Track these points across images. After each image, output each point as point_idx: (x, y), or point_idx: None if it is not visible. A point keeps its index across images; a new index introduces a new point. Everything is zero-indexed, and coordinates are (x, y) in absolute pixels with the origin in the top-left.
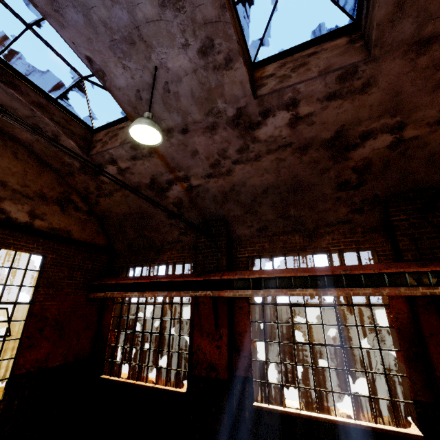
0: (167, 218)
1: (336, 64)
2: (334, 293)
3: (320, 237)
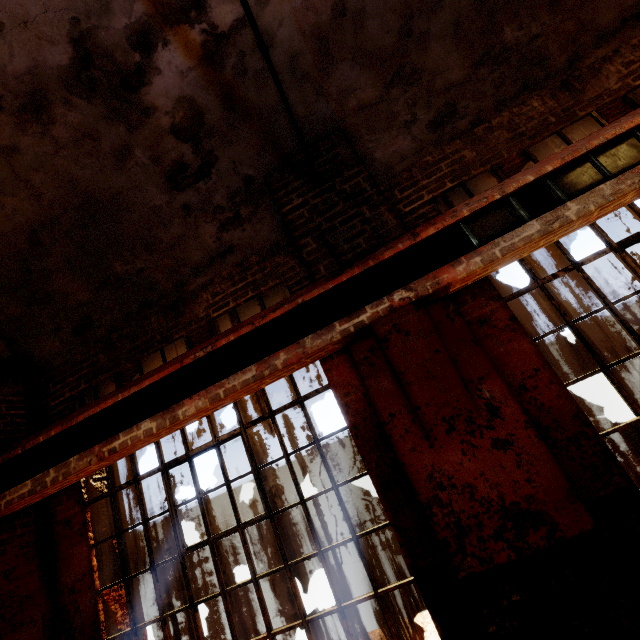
0: (169, 194)
1: None
2: None
3: (592, 76)
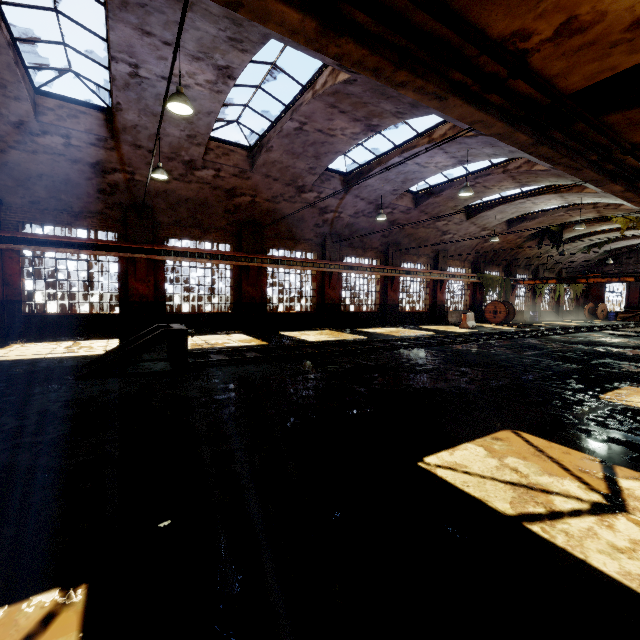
0: (96, 193)
1: (241, 165)
2: (215, 262)
3: (210, 234)
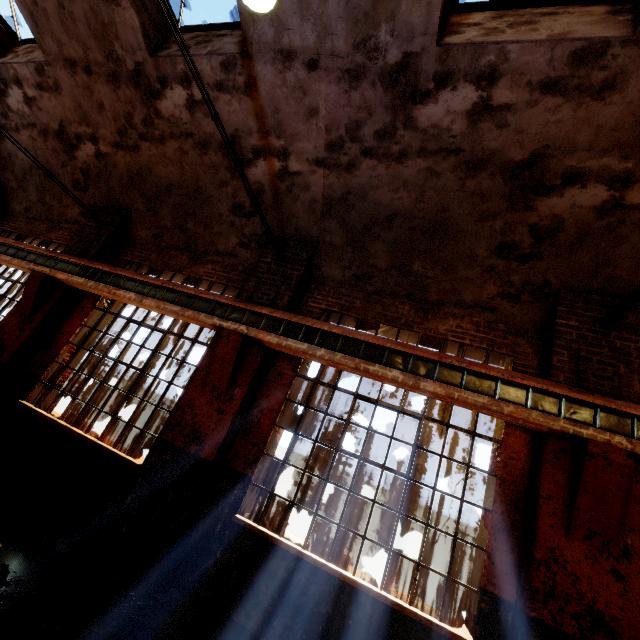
0: None
1: (37, 58)
2: None
3: (57, 230)
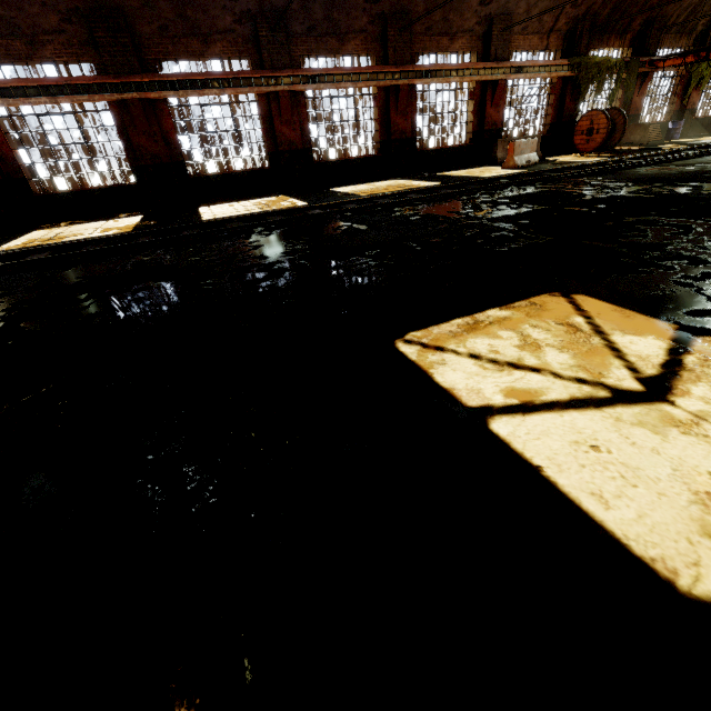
0: None
1: None
2: (63, 101)
3: (42, 46)
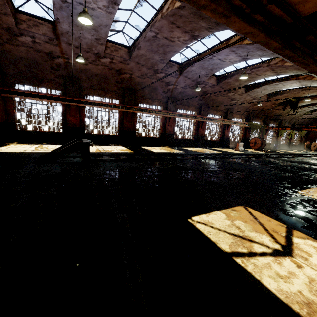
0: (50, 69)
1: (124, 56)
2: (110, 109)
3: (108, 93)
